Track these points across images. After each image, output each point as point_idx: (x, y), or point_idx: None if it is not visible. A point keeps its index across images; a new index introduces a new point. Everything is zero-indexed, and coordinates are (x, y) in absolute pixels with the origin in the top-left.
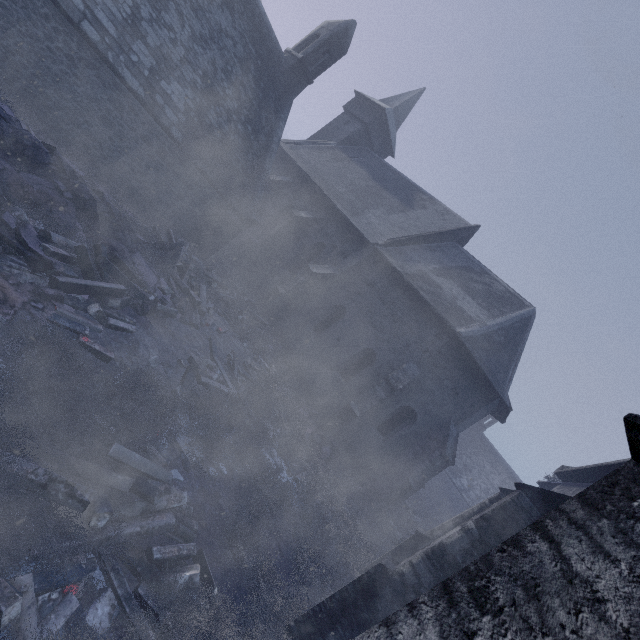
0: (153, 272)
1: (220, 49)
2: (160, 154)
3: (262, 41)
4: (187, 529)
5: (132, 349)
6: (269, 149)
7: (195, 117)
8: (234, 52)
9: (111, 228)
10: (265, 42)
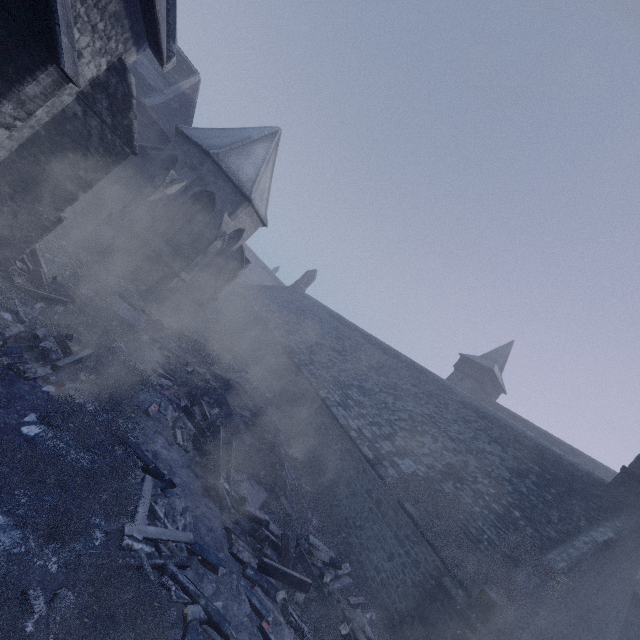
0: (261, 508)
1: (478, 458)
2: (378, 505)
3: (557, 467)
4: (15, 347)
5: (161, 434)
6: (564, 544)
7: (422, 481)
8: (500, 463)
9: (262, 466)
10: (563, 468)
